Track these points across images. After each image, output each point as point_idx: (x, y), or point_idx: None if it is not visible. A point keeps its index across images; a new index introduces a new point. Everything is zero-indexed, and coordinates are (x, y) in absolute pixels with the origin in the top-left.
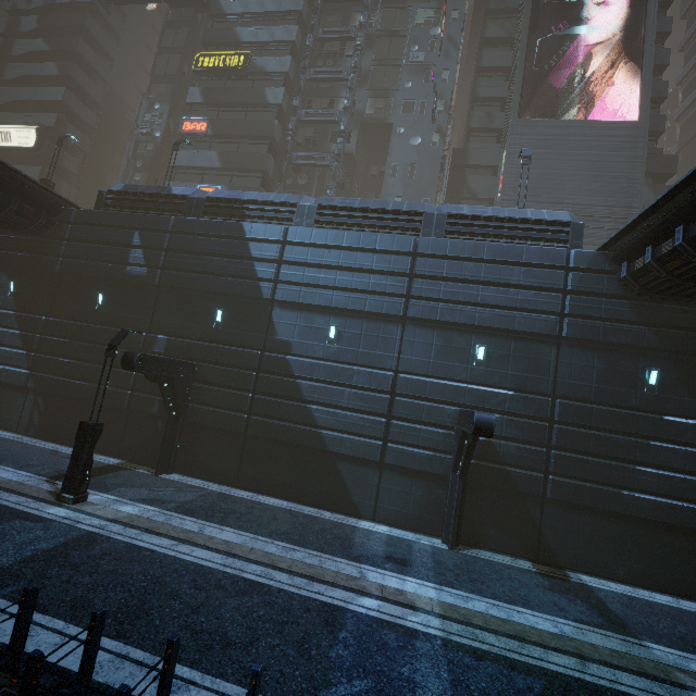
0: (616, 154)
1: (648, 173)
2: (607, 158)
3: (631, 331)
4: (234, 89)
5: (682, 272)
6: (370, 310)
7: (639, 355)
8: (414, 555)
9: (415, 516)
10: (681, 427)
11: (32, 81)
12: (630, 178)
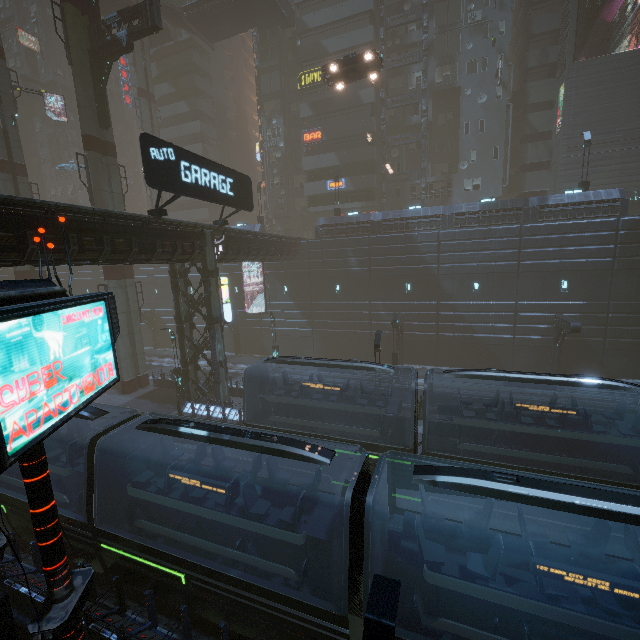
0: None
1: None
2: None
3: None
4: (334, 98)
5: None
6: (497, 272)
7: None
8: None
9: (534, 366)
10: None
11: (170, 119)
12: None
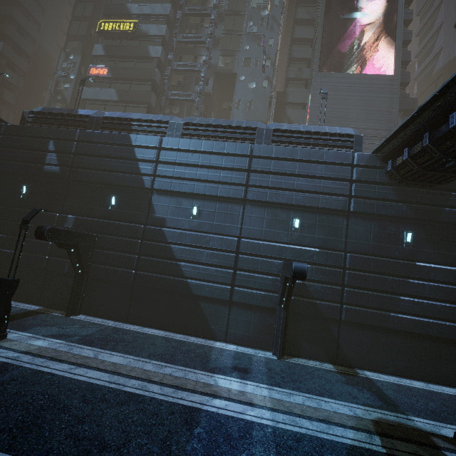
0: (380, 96)
1: (400, 109)
2: (375, 98)
3: (394, 206)
4: (126, 46)
5: (427, 165)
6: (221, 195)
7: (400, 222)
8: (253, 364)
9: (254, 337)
10: (427, 270)
11: None
12: (389, 112)
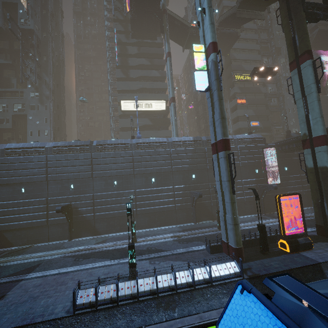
0: None
1: None
2: None
3: None
4: (250, 88)
5: None
6: None
7: None
8: None
9: None
10: None
11: (142, 77)
12: None
